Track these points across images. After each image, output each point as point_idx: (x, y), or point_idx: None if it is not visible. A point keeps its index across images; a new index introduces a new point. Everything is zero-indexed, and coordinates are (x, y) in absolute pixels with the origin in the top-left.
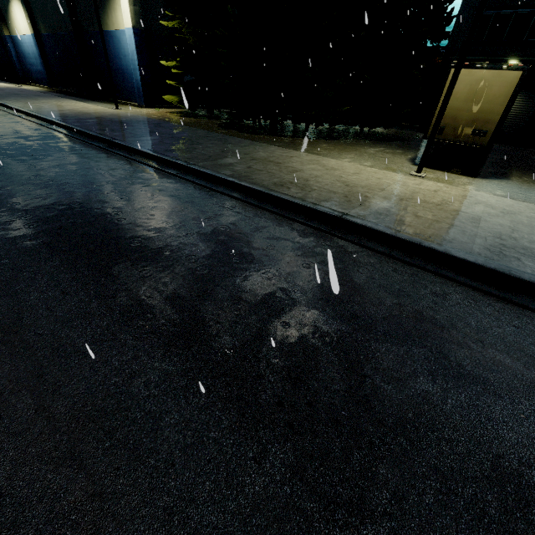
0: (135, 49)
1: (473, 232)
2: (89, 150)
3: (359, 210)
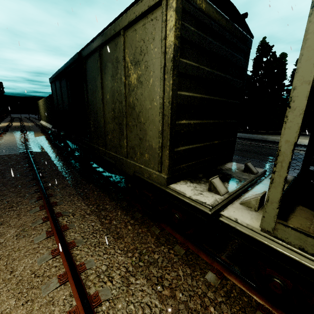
0: None
1: None
2: None
3: None
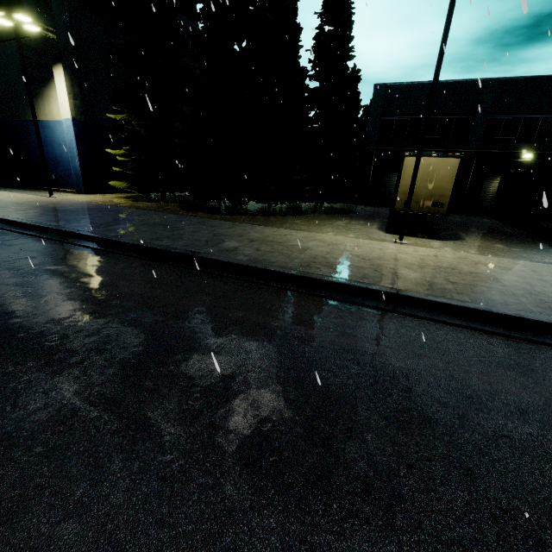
0: (75, 138)
1: (509, 292)
2: (48, 245)
3: (403, 283)
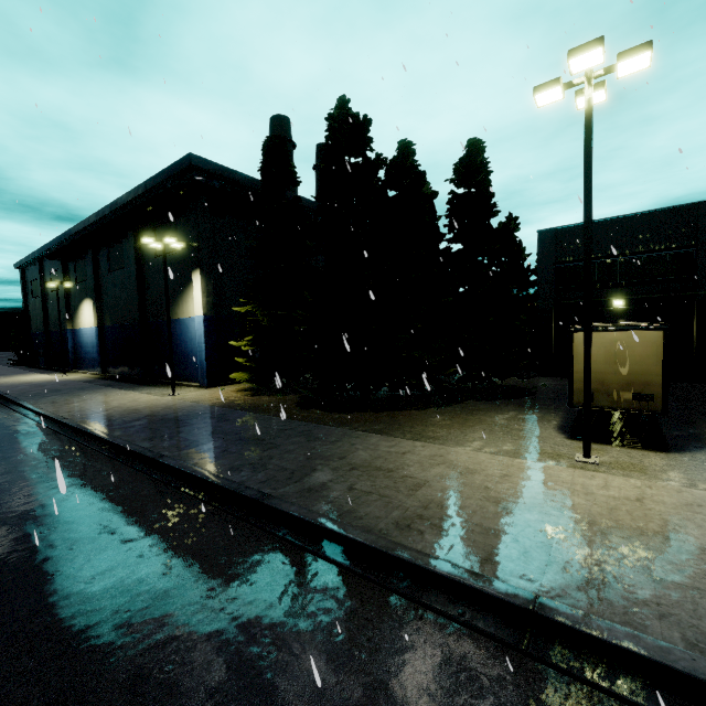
0: (204, 333)
1: None
2: (125, 478)
3: (554, 577)
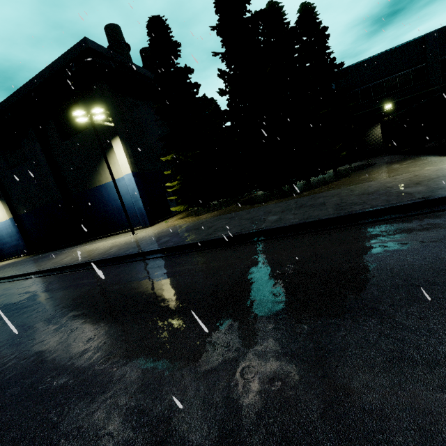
0: (136, 186)
1: None
2: (258, 246)
3: None
